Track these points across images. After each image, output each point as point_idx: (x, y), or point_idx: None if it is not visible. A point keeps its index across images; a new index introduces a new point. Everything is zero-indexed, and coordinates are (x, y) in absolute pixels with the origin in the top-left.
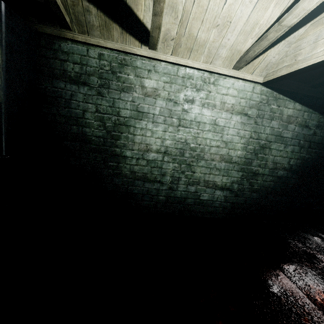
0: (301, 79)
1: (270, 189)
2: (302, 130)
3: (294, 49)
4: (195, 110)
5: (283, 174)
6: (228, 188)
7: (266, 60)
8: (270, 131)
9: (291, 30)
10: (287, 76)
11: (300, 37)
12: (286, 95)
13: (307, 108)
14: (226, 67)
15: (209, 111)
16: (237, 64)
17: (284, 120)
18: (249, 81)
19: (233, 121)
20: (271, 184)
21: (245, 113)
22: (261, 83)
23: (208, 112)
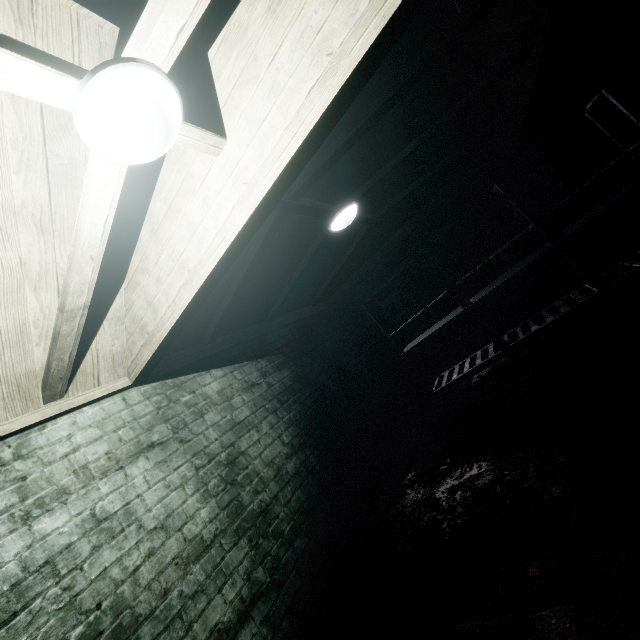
0: (187, 343)
1: (305, 503)
2: (253, 393)
3: (133, 323)
4: (7, 551)
5: (296, 465)
6: (252, 598)
7: (103, 355)
8: (217, 432)
9: (103, 305)
10: (160, 355)
11: (127, 307)
12: (189, 373)
13: (231, 366)
14: (24, 411)
15: (58, 512)
16: (47, 392)
17: (219, 401)
18: (106, 397)
19: (137, 478)
20: (299, 496)
21: (147, 445)
22: (132, 385)
23: (57, 516)
